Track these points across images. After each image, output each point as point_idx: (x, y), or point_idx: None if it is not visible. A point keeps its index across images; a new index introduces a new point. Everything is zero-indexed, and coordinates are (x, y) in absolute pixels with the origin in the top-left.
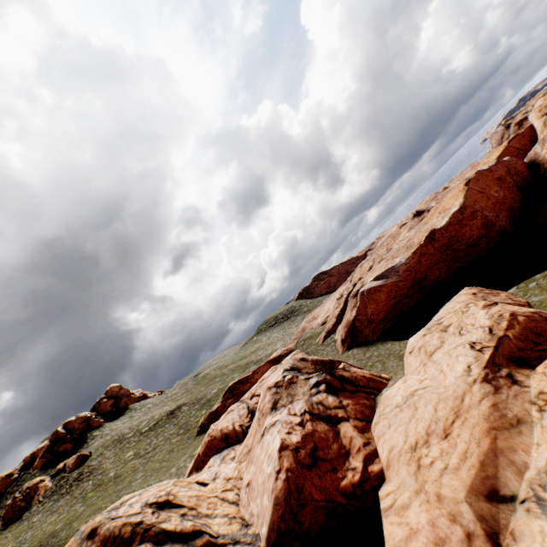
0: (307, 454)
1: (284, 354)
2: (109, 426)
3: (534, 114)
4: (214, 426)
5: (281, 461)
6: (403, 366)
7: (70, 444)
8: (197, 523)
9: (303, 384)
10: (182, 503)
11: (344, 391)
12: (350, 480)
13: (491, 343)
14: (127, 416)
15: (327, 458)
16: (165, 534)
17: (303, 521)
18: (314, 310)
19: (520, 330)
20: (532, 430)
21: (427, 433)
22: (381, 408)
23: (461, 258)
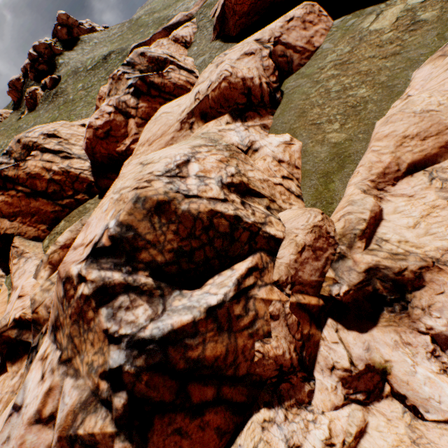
0: (103, 133)
1: (183, 21)
2: (68, 57)
3: None
4: (103, 89)
5: (86, 134)
6: None
7: (44, 66)
8: (63, 148)
9: (125, 83)
10: (61, 137)
11: (147, 96)
12: (121, 149)
13: (202, 97)
14: (81, 50)
15: (116, 136)
16: (46, 150)
17: (99, 159)
18: None
19: (218, 94)
20: None
21: (147, 141)
22: (155, 116)
23: None
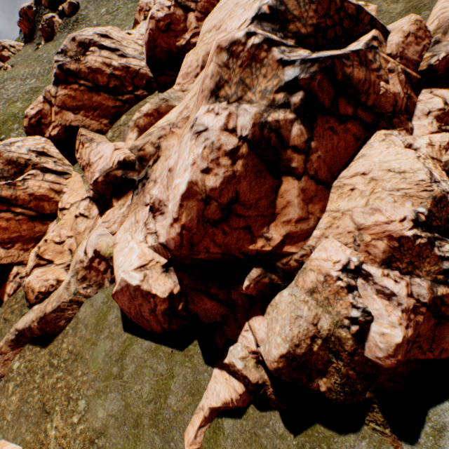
0: (164, 26)
1: None
2: None
3: None
4: (143, 0)
5: (149, 25)
6: None
7: None
8: (118, 47)
9: None
10: (113, 39)
11: None
12: (181, 44)
13: None
14: None
15: (175, 31)
16: (103, 47)
17: (157, 55)
18: None
19: None
20: None
21: (214, 27)
22: (215, 9)
23: None
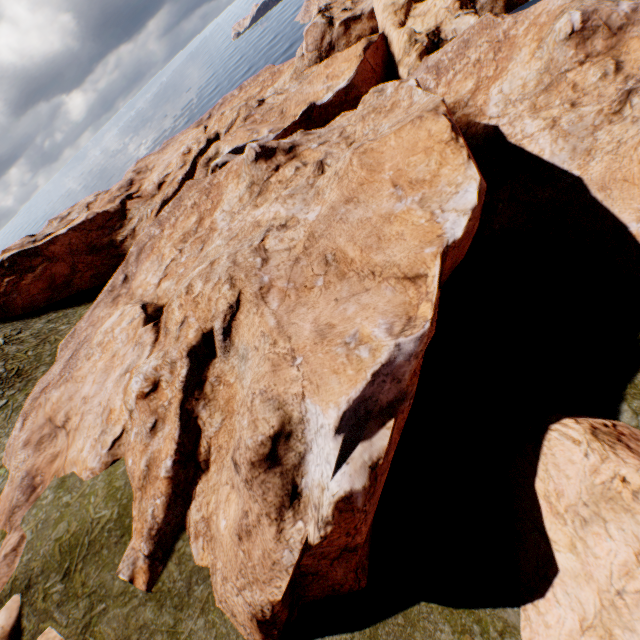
0: None
1: None
2: None
3: (389, 15)
4: None
5: None
6: None
7: None
8: None
9: None
10: None
11: None
12: None
13: None
14: None
15: None
16: None
17: None
18: (46, 391)
19: None
20: None
21: None
22: None
23: None
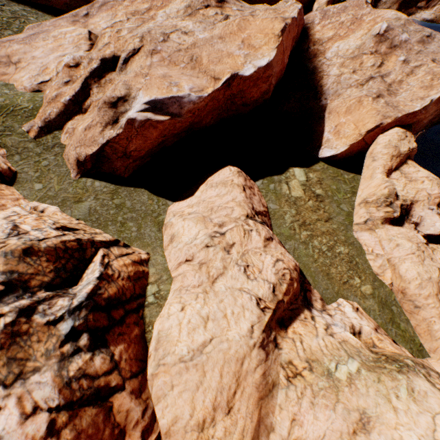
0: None
1: None
2: None
3: None
4: None
5: None
6: (163, 242)
7: None
8: None
9: (45, 335)
10: None
11: (114, 328)
12: None
13: (272, 304)
14: None
15: None
16: None
17: None
18: (11, 42)
19: (291, 295)
20: (278, 391)
21: (214, 408)
22: (161, 353)
23: (231, 111)
